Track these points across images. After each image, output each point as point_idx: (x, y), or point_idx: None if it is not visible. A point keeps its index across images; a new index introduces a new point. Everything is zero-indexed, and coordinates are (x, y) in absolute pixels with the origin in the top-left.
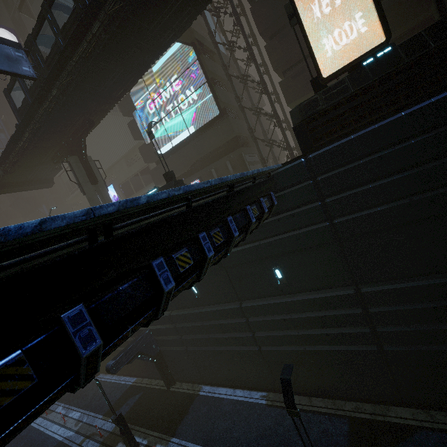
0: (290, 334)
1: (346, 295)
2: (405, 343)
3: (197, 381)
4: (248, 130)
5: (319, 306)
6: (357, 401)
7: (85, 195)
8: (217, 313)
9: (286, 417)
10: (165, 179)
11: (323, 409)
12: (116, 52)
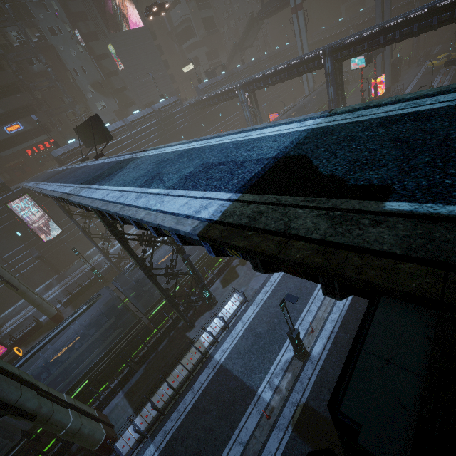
0: None
1: None
2: None
3: None
4: None
5: None
6: None
7: None
8: None
9: None
10: None
11: None
12: None
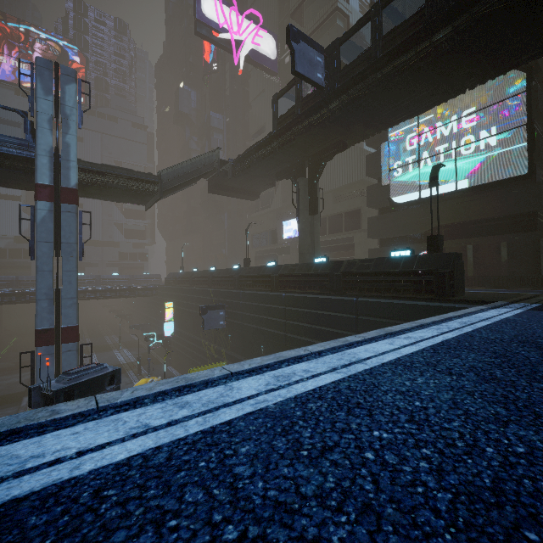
0: None
1: None
2: None
3: None
4: None
5: None
6: None
7: (299, 223)
8: None
9: None
10: (428, 243)
11: None
12: (441, 68)
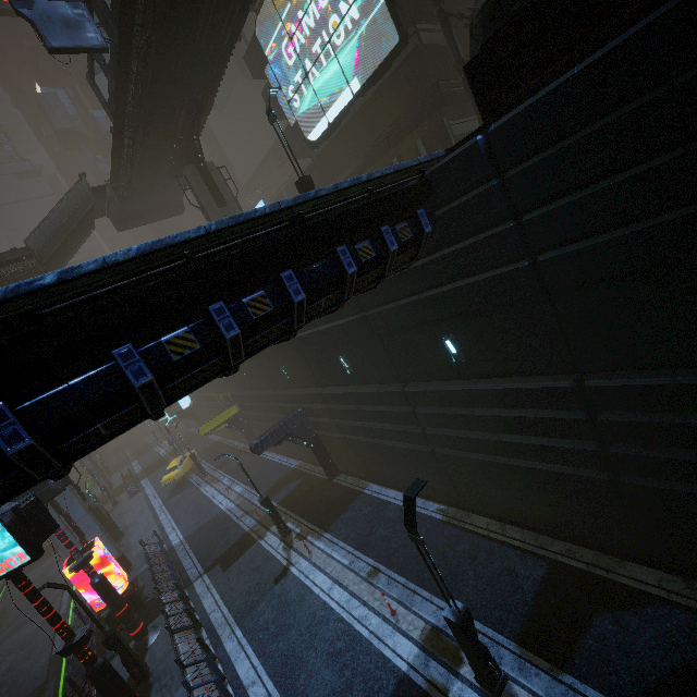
0: (473, 437)
1: (558, 389)
2: (660, 477)
3: (364, 477)
4: (455, 68)
5: (514, 402)
6: (573, 544)
7: None
8: (374, 397)
9: (462, 540)
10: (299, 192)
11: (516, 542)
12: None
